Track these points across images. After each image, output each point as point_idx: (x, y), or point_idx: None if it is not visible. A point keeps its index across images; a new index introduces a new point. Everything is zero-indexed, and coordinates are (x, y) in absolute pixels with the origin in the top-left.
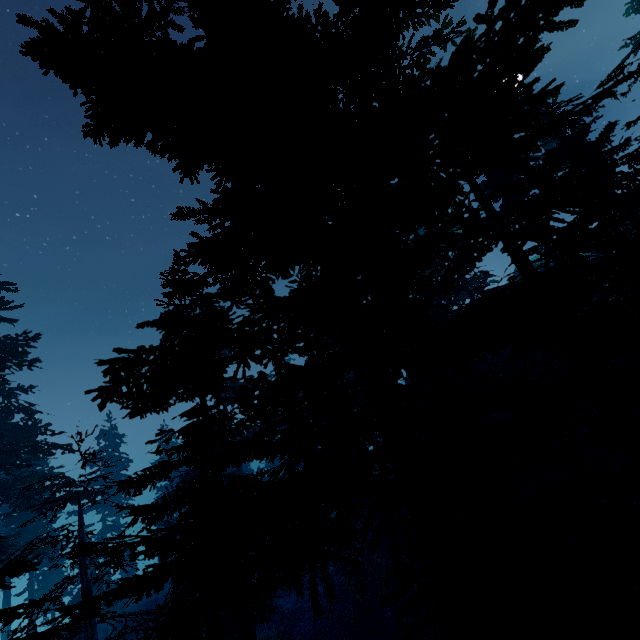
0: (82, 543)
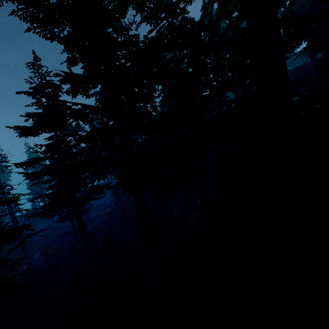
0: (2, 185)
